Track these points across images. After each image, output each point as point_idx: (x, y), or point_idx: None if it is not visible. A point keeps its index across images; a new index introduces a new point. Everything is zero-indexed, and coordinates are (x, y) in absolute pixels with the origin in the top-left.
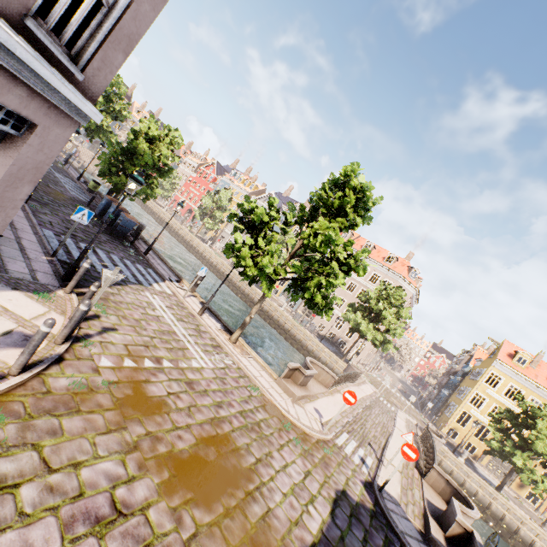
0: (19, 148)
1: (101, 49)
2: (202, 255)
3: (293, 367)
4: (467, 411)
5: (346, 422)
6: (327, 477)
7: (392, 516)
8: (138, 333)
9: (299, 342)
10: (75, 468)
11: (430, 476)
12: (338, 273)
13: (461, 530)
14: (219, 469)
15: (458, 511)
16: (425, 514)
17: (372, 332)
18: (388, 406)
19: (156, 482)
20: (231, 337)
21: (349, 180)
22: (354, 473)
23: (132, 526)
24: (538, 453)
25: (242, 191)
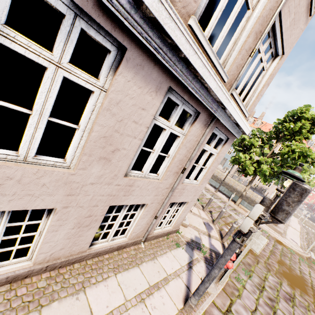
0: None
1: None
2: None
3: None
4: None
5: (307, 245)
6: None
7: None
8: (216, 211)
9: (240, 192)
10: (266, 279)
11: None
12: (307, 169)
13: None
14: (294, 277)
15: None
16: None
17: None
18: (310, 229)
19: (286, 284)
20: (235, 203)
21: (302, 114)
22: None
23: (298, 302)
24: None
25: None
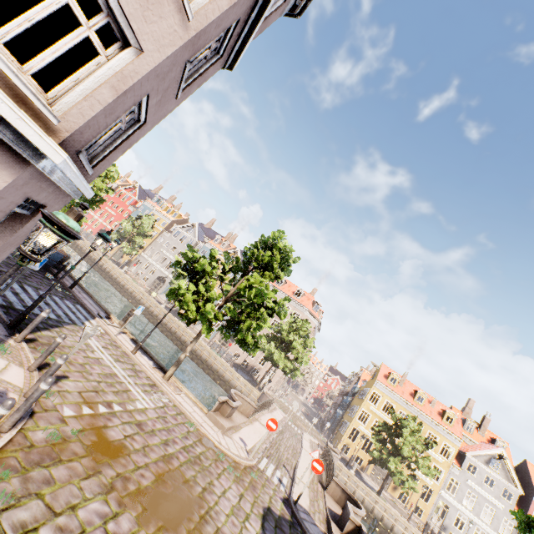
0: (24, 223)
1: (110, 154)
2: (116, 280)
3: (223, 401)
4: (357, 427)
5: (265, 448)
6: (256, 497)
7: (305, 523)
8: (86, 379)
9: (216, 372)
10: (73, 510)
11: (330, 487)
12: (267, 318)
13: (353, 526)
14: (177, 500)
15: (351, 511)
16: (327, 519)
17: (283, 361)
18: (295, 429)
19: (134, 515)
20: (165, 374)
21: (276, 242)
22: (275, 492)
23: None
24: (404, 457)
25: (164, 217)
